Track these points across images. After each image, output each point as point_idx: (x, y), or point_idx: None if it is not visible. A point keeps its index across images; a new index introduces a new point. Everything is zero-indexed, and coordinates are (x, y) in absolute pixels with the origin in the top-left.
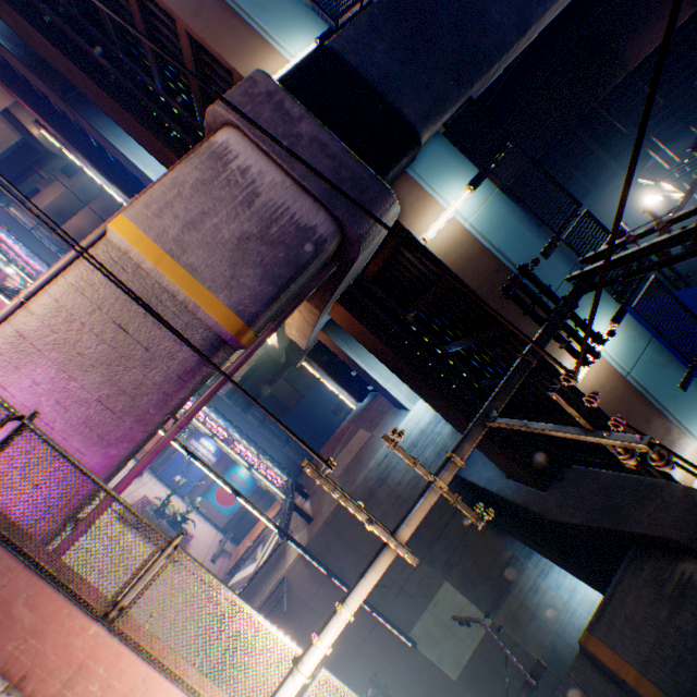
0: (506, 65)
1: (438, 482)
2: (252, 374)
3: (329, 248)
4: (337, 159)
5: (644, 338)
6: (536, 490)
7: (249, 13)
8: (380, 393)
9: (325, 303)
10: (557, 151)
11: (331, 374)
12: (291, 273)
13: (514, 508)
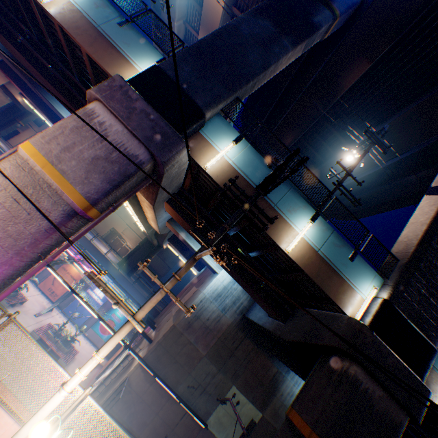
0: (263, 83)
1: (164, 288)
2: (136, 251)
3: (146, 167)
4: (154, 121)
5: (329, 230)
6: (281, 323)
7: (121, 47)
8: (204, 263)
9: (154, 200)
10: (314, 131)
11: (182, 252)
12: (121, 179)
13: (271, 335)
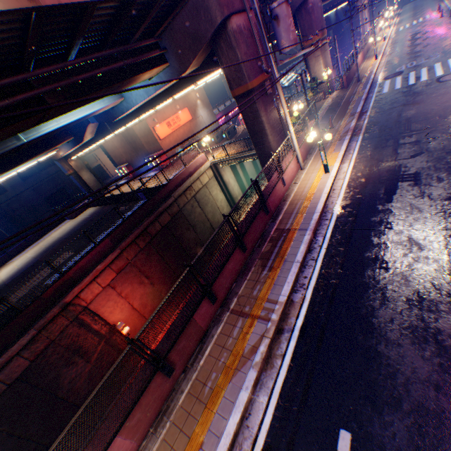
0: None
1: None
2: None
3: None
4: None
5: None
6: None
7: None
8: None
9: None
10: None
11: None
12: None
13: None
